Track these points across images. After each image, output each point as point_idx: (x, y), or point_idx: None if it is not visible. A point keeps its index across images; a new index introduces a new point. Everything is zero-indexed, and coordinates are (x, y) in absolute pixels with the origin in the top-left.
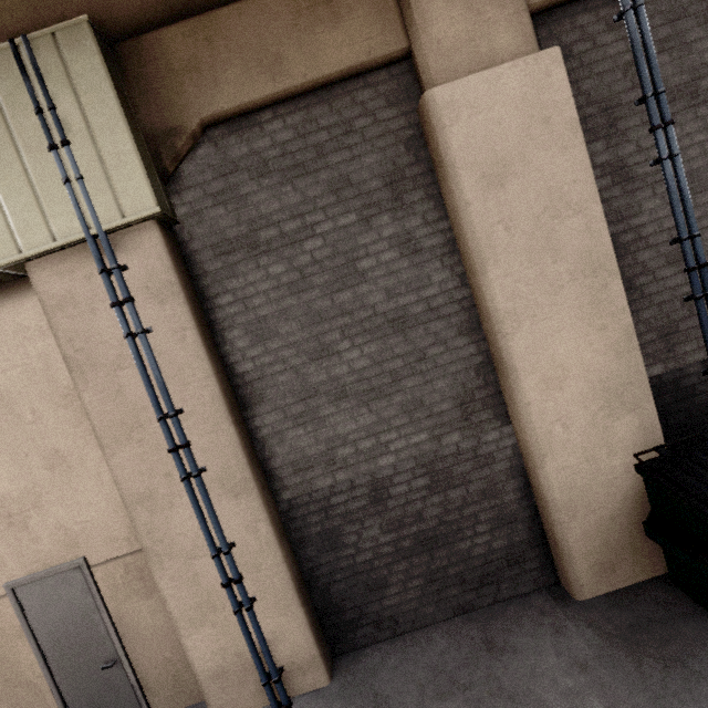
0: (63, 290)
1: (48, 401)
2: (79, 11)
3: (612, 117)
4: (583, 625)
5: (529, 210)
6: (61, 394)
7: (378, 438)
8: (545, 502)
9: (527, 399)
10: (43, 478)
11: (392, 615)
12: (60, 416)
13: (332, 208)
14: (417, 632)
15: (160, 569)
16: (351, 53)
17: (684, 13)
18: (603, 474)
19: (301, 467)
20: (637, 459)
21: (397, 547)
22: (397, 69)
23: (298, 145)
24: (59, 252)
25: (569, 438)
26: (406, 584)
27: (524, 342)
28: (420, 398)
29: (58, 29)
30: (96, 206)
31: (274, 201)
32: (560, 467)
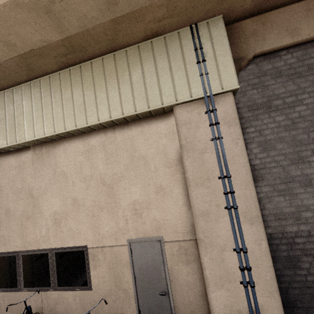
0: (187, 117)
1: (162, 163)
2: (220, 13)
3: None
4: None
5: None
6: (168, 161)
7: None
8: None
9: None
10: (153, 196)
11: None
12: (165, 171)
13: (313, 92)
14: None
15: (205, 251)
16: None
17: None
18: None
19: (279, 217)
20: None
21: None
22: None
23: (298, 64)
24: (188, 102)
25: None
26: None
27: None
28: None
29: (209, 20)
30: (211, 84)
31: (282, 88)
32: None
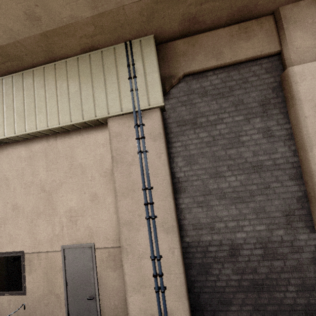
0: (118, 130)
1: (98, 173)
2: (151, 33)
3: None
4: None
5: None
6: (103, 171)
7: (238, 222)
8: None
9: None
10: (88, 204)
11: None
12: (101, 180)
13: (232, 112)
14: None
15: (126, 258)
16: (253, 51)
17: None
18: None
19: (197, 227)
20: None
21: (240, 283)
22: (272, 58)
23: (221, 85)
24: (120, 116)
25: None
26: (242, 307)
27: None
28: (264, 207)
29: (142, 39)
30: (140, 100)
31: (207, 107)
32: None
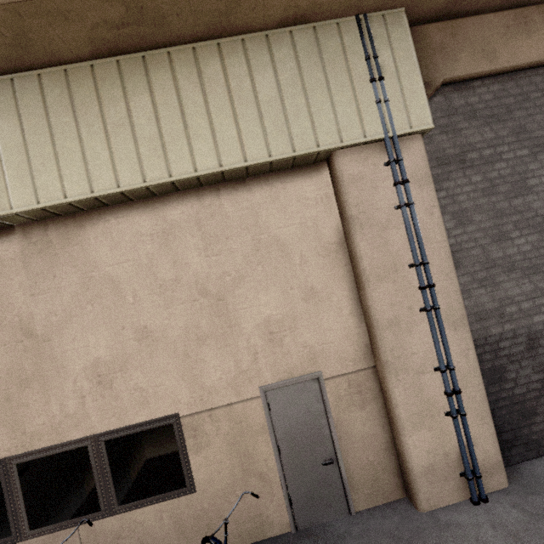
0: (357, 171)
1: (312, 250)
2: (403, 5)
3: None
4: None
5: None
6: (322, 247)
7: (534, 302)
8: None
9: None
10: (300, 307)
11: (537, 439)
12: (319, 262)
13: (513, 144)
14: None
15: (396, 379)
16: (536, 54)
17: None
18: None
19: (481, 317)
20: None
21: (543, 384)
22: None
23: (495, 103)
24: (358, 147)
25: None
26: None
27: None
28: None
29: (386, 13)
30: (394, 119)
31: (478, 136)
32: None
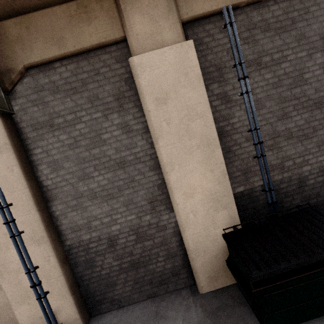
0: None
1: None
2: None
3: (221, 73)
4: (198, 306)
5: (178, 115)
6: None
7: (112, 217)
8: (186, 249)
9: (177, 202)
10: None
11: (118, 298)
12: None
13: (89, 109)
14: (130, 306)
15: (2, 278)
16: (97, 37)
17: (255, 26)
18: (212, 236)
19: (75, 230)
20: (224, 231)
21: (121, 267)
22: (121, 45)
23: (73, 79)
24: None
25: (196, 220)
26: (125, 284)
27: (176, 176)
28: (132, 199)
29: None
30: None
31: (62, 105)
32: (192, 233)
